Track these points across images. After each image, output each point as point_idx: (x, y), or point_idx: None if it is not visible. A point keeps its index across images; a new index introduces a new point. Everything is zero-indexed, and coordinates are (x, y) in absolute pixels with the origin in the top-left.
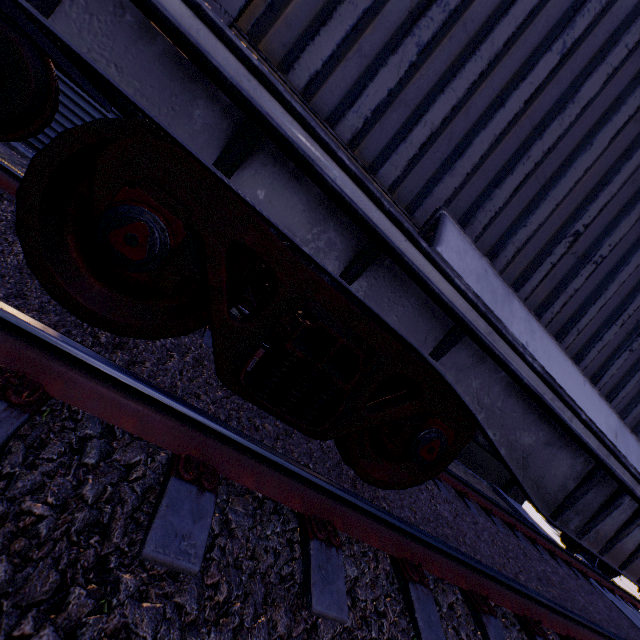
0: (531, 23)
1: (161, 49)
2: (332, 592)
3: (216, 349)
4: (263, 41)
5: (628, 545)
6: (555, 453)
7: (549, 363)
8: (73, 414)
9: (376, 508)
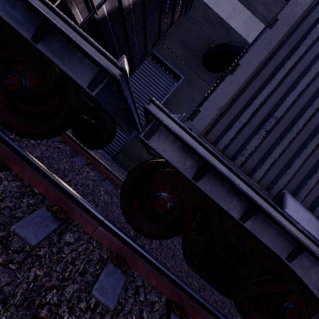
0: (313, 117)
1: (178, 145)
2: None
3: (185, 248)
4: (208, 136)
5: None
6: None
7: None
8: (134, 274)
9: None
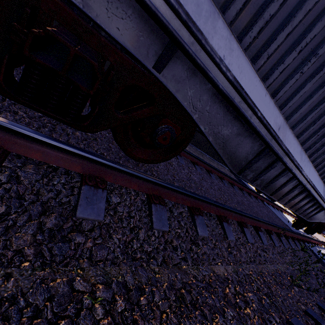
0: None
1: None
2: (94, 208)
3: None
4: None
5: (276, 185)
6: (242, 140)
7: (241, 76)
8: None
9: (133, 171)
